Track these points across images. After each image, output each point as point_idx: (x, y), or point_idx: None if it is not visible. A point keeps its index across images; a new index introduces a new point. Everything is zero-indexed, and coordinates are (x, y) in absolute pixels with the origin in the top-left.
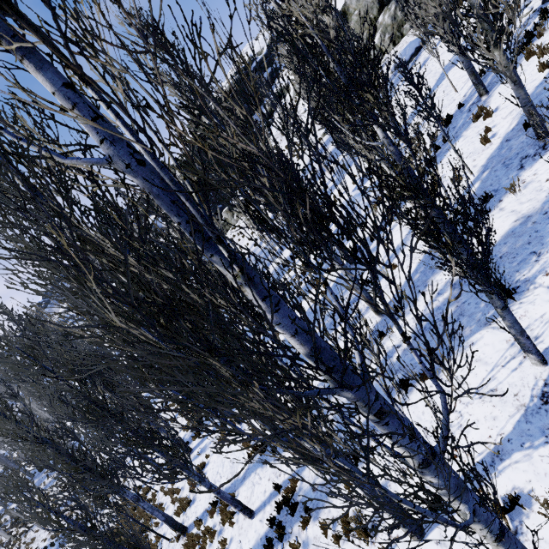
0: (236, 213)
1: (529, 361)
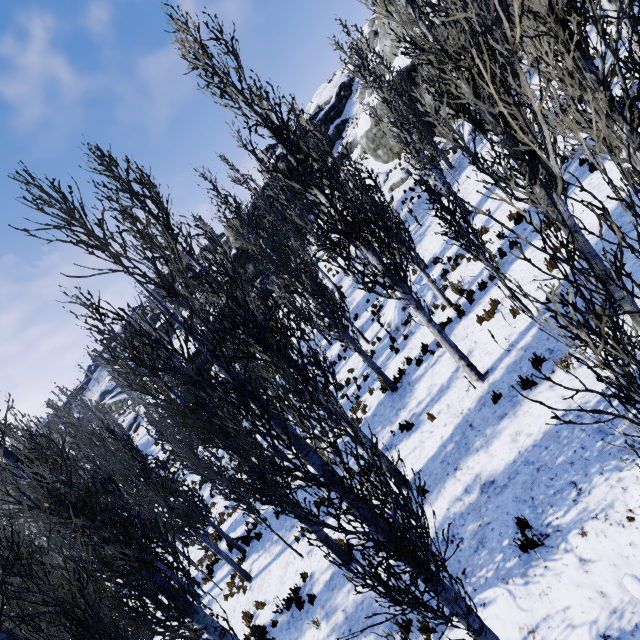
0: None
1: None
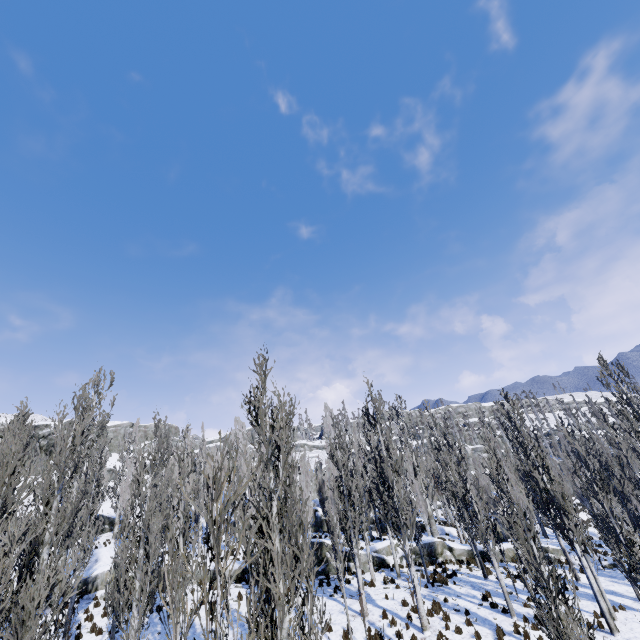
0: None
1: None
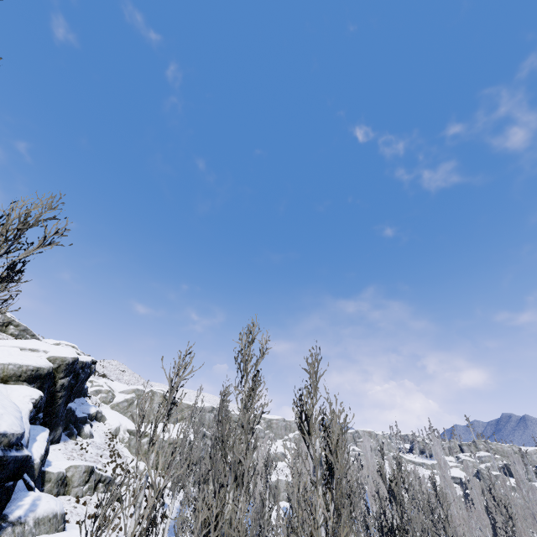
0: (92, 483)
1: None
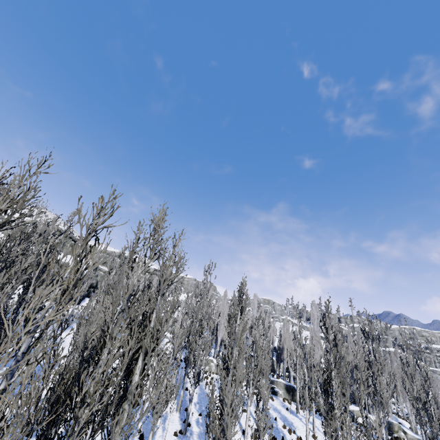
0: None
1: None
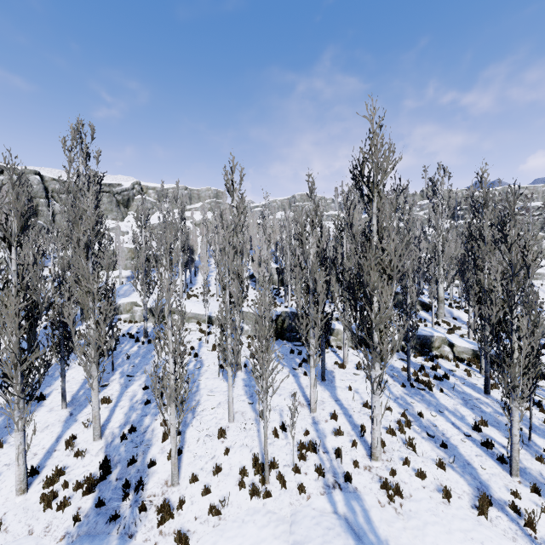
0: None
1: (61, 410)
